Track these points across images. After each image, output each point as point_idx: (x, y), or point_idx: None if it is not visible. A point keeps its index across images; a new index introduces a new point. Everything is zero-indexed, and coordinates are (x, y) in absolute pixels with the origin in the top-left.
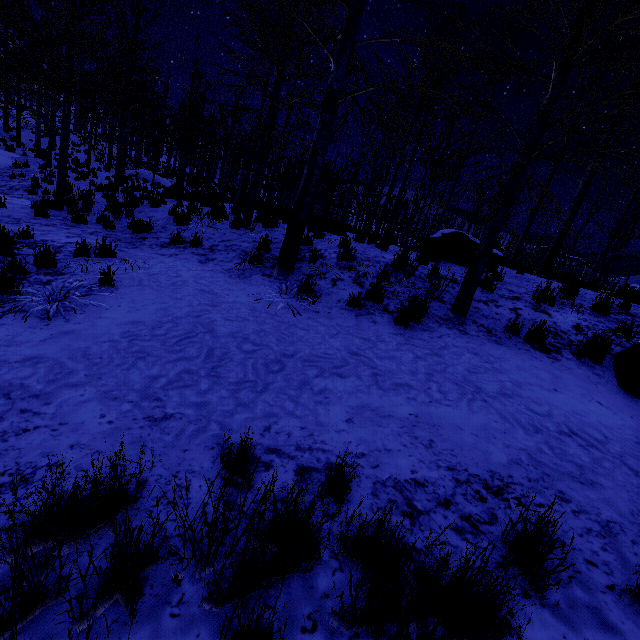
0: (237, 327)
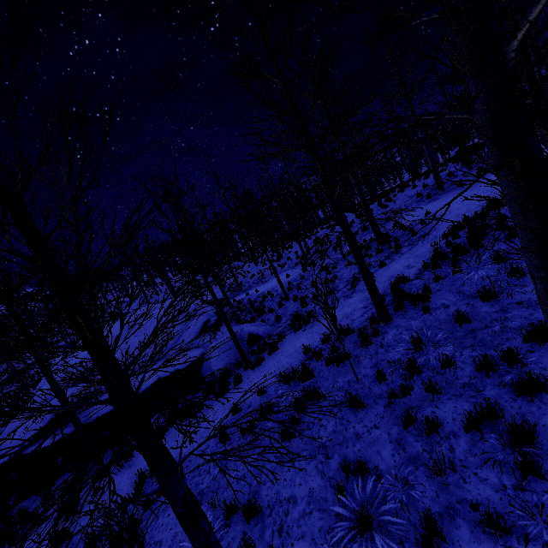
0: (473, 192)
